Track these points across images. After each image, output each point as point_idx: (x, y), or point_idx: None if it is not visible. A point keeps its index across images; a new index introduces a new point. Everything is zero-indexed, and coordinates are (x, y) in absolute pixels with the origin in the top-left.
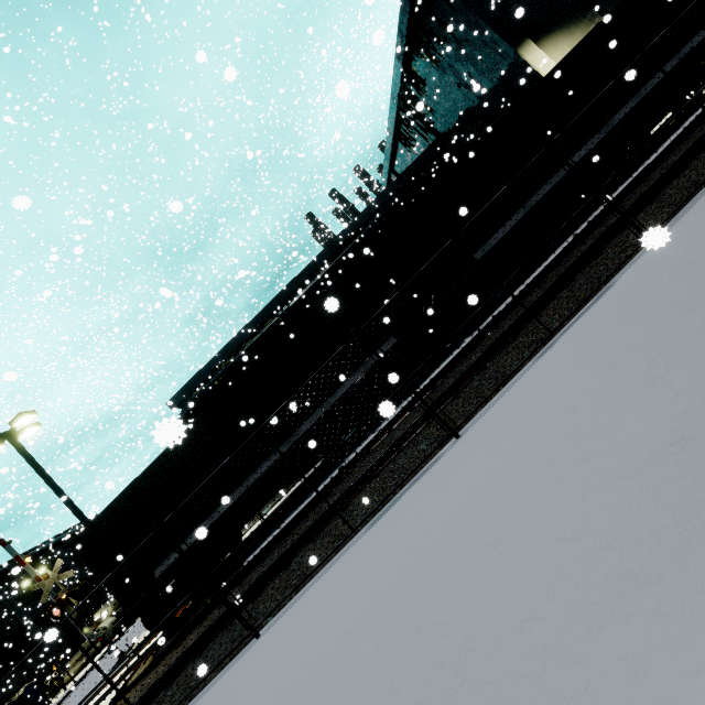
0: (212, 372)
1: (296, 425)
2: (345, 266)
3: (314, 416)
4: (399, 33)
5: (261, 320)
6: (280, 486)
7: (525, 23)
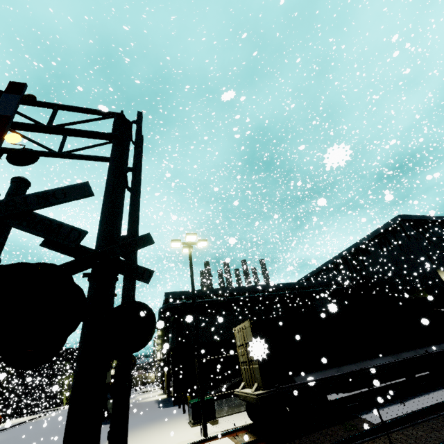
0: (199, 296)
1: (397, 351)
2: (300, 297)
3: (410, 353)
4: (374, 231)
5: (244, 290)
6: (385, 380)
7: (438, 264)
